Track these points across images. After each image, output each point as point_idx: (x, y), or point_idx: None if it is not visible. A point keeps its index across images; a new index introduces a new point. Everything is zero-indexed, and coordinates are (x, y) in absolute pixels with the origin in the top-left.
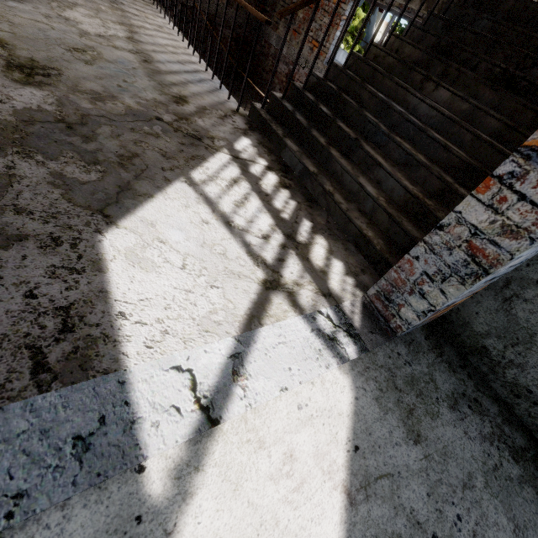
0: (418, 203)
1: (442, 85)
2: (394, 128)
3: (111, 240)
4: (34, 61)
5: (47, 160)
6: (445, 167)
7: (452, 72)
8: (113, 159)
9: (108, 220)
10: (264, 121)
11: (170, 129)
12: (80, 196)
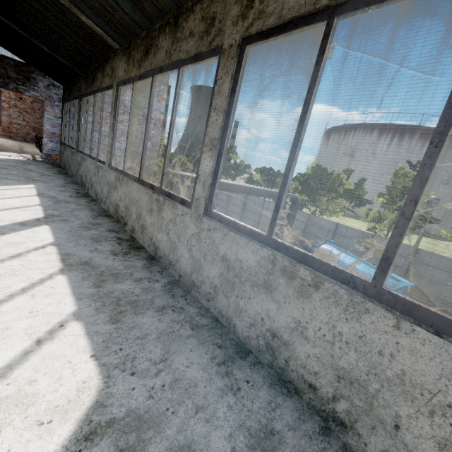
0: None
1: None
2: None
3: None
4: None
5: None
6: None
7: None
8: (2, 151)
9: None
10: None
11: (18, 152)
12: None
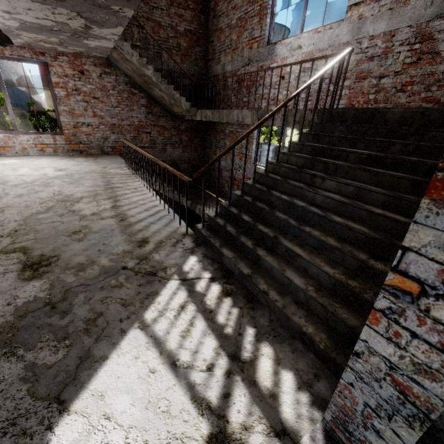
0: (343, 285)
1: (326, 178)
2: (303, 217)
3: (59, 436)
4: (42, 256)
5: (26, 352)
6: (355, 242)
7: (331, 166)
8: (81, 326)
9: (61, 407)
10: (205, 237)
11: (132, 275)
12: (43, 384)
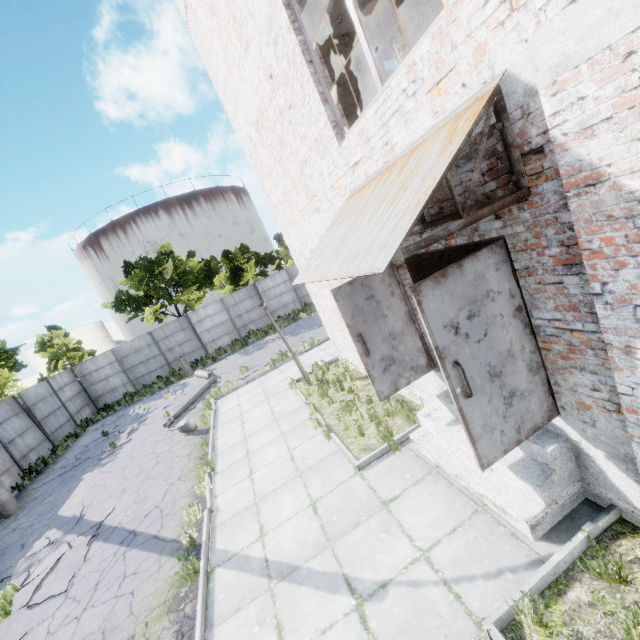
0: None
1: None
2: None
3: None
4: None
5: None
6: None
7: None
8: None
9: None
10: None
11: None
12: None
